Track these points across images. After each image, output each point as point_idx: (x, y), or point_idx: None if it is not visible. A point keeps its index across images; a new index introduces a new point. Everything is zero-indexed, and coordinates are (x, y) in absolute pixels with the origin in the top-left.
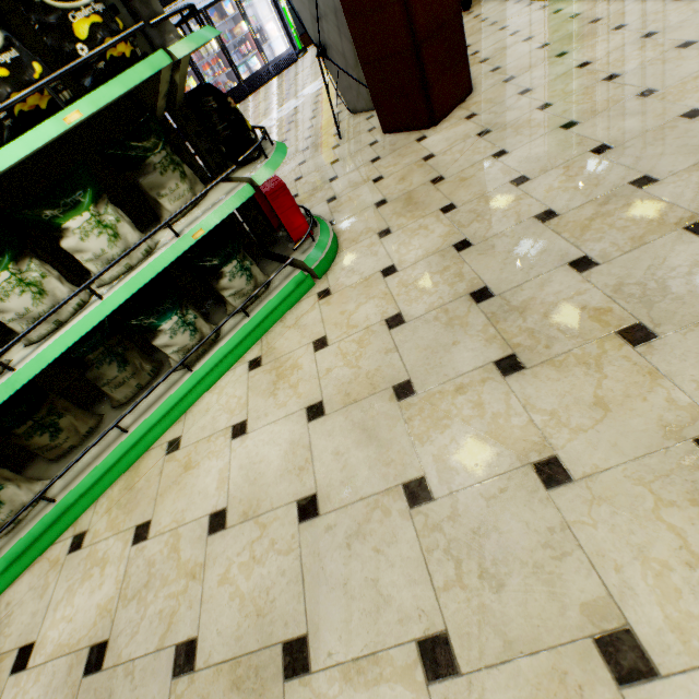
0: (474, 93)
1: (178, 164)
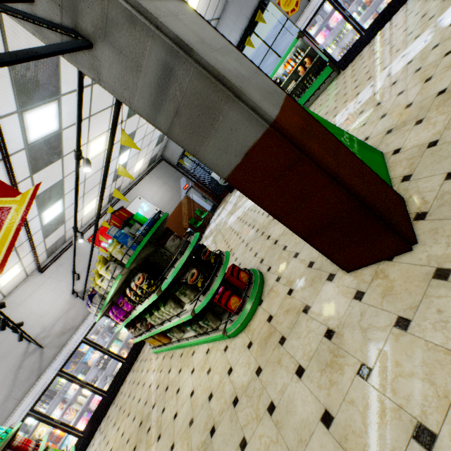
0: (409, 254)
1: (183, 293)
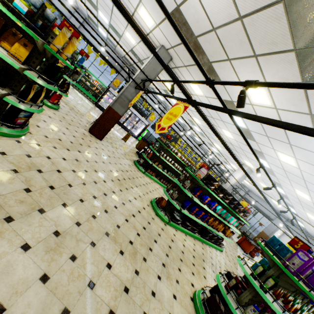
0: (100, 140)
1: None
